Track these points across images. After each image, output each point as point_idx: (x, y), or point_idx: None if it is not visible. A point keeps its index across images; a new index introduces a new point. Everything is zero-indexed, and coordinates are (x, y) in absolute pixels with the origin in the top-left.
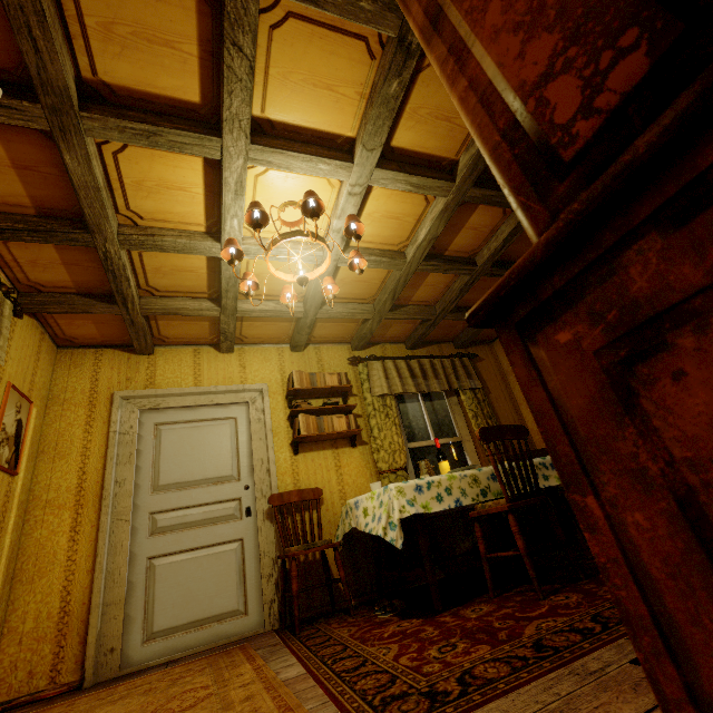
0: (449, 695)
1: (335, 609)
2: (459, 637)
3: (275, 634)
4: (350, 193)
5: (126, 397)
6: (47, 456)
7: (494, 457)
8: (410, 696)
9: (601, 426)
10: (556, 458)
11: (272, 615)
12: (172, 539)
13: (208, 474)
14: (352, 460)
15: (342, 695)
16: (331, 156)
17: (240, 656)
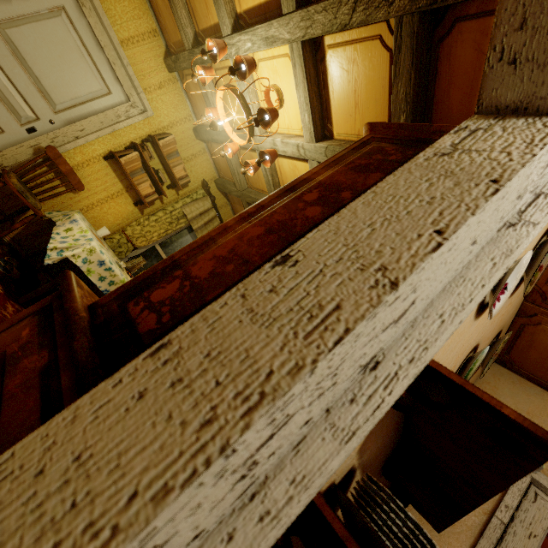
0: None
1: None
2: None
3: None
4: (299, 146)
5: None
6: None
7: None
8: None
9: None
10: None
11: None
12: None
13: (45, 80)
14: (123, 206)
15: None
16: (315, 122)
17: None
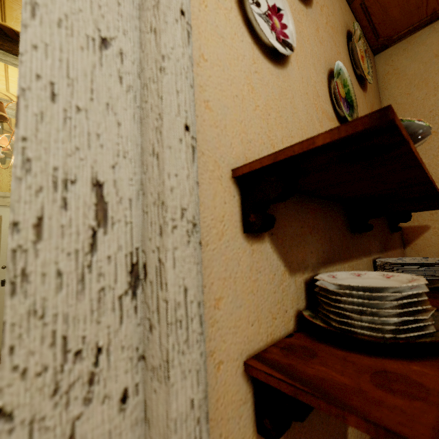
0: None
1: None
2: None
3: None
4: None
5: None
6: None
7: None
8: None
9: None
10: None
11: None
12: None
13: None
14: None
15: None
16: None
17: None
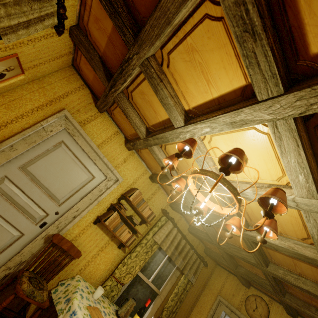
0: None
1: None
2: None
3: None
4: None
5: (67, 116)
6: (2, 99)
7: None
8: None
9: None
10: None
11: None
12: None
13: (52, 188)
14: (110, 253)
15: None
16: (317, 181)
17: None
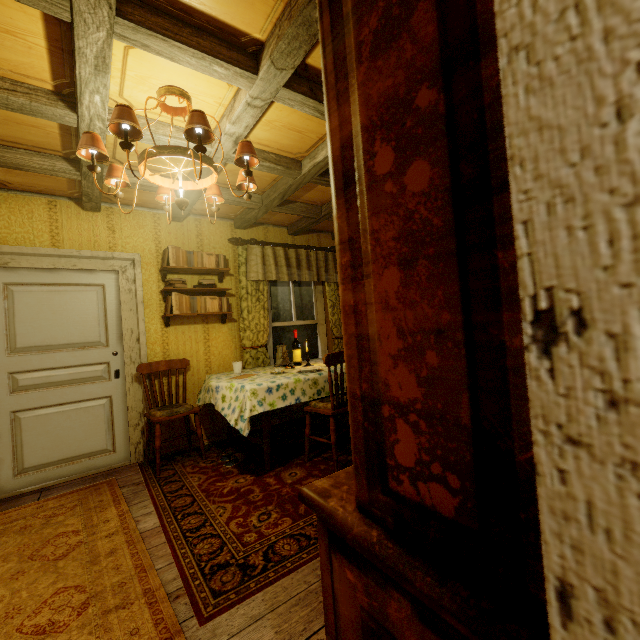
0: (255, 570)
1: (192, 449)
2: (275, 505)
3: (139, 470)
4: (249, 103)
5: None
6: None
7: (331, 378)
8: (230, 567)
9: (351, 635)
10: (326, 616)
11: (138, 453)
12: (36, 396)
13: (74, 339)
14: (220, 335)
15: (184, 559)
16: (230, 59)
17: (107, 496)
